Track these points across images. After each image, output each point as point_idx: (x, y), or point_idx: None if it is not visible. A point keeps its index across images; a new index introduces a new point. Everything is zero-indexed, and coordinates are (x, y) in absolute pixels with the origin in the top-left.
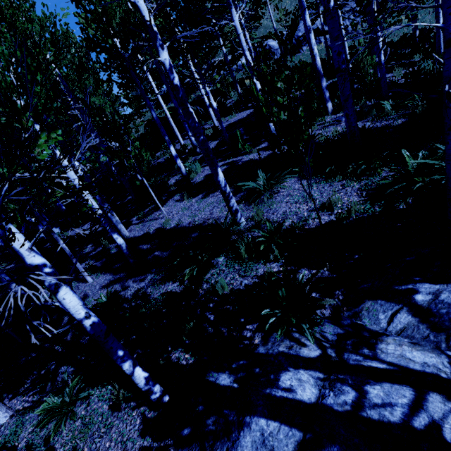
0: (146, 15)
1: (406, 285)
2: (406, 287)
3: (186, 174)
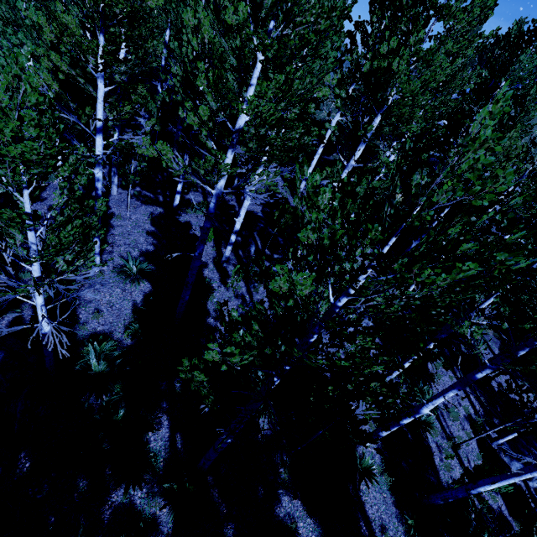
0: (97, 149)
1: (2, 352)
2: (1, 351)
3: (175, 207)
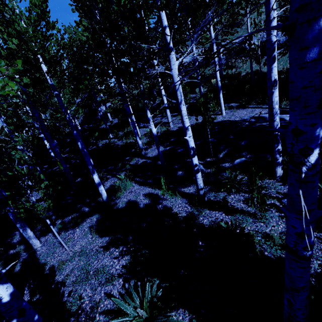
0: None
1: None
2: None
3: (106, 200)
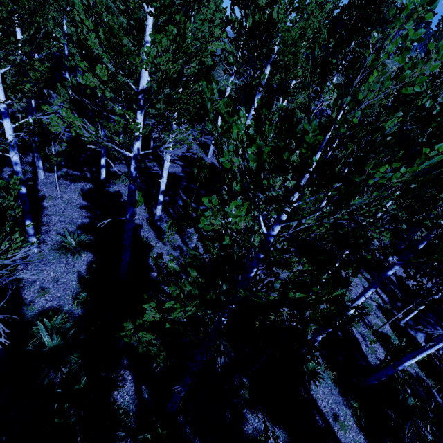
0: (7, 133)
1: None
2: None
3: (103, 180)
